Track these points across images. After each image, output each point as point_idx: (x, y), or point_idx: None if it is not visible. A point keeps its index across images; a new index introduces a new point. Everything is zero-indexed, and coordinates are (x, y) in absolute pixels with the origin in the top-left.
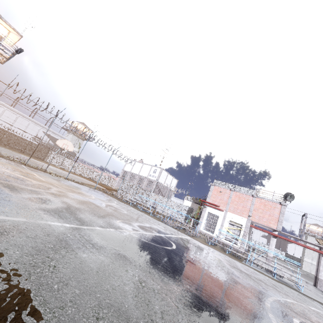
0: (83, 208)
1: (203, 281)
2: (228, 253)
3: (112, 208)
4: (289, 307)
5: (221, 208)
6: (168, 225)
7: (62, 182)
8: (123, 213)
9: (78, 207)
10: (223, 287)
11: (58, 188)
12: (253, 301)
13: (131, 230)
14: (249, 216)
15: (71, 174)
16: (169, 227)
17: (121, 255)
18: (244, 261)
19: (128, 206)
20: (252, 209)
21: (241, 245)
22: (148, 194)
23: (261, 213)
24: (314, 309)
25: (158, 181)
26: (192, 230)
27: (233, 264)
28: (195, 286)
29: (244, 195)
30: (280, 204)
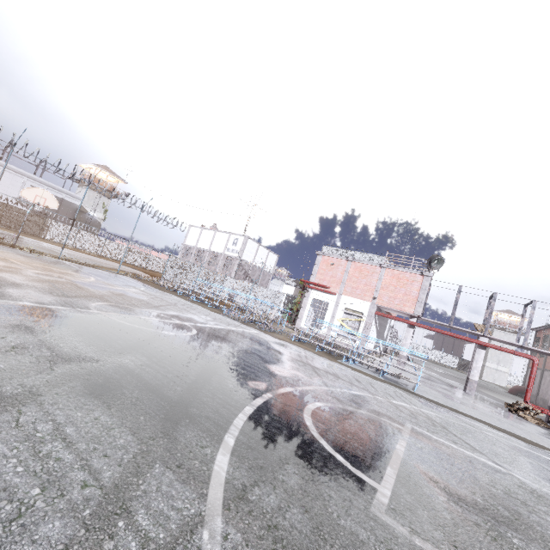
0: (33, 285)
1: (180, 362)
2: (321, 350)
3: (117, 293)
4: (339, 396)
5: (333, 290)
6: (233, 318)
7: (40, 260)
8: (135, 299)
9: (21, 283)
10: (216, 370)
11: (13, 264)
12: (258, 384)
13: (112, 312)
14: (373, 299)
15: (88, 256)
16: (229, 320)
17: (23, 326)
18: (342, 360)
19: (169, 295)
20: (378, 287)
21: (361, 342)
22: (221, 280)
23: (393, 292)
24: (399, 403)
25: (242, 259)
26: (286, 327)
27: (305, 359)
28: (145, 363)
29: (367, 265)
30: (422, 274)
